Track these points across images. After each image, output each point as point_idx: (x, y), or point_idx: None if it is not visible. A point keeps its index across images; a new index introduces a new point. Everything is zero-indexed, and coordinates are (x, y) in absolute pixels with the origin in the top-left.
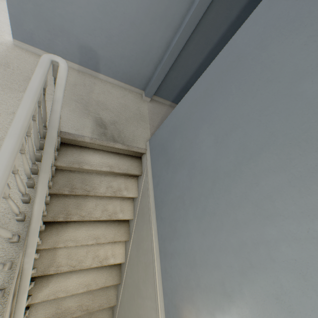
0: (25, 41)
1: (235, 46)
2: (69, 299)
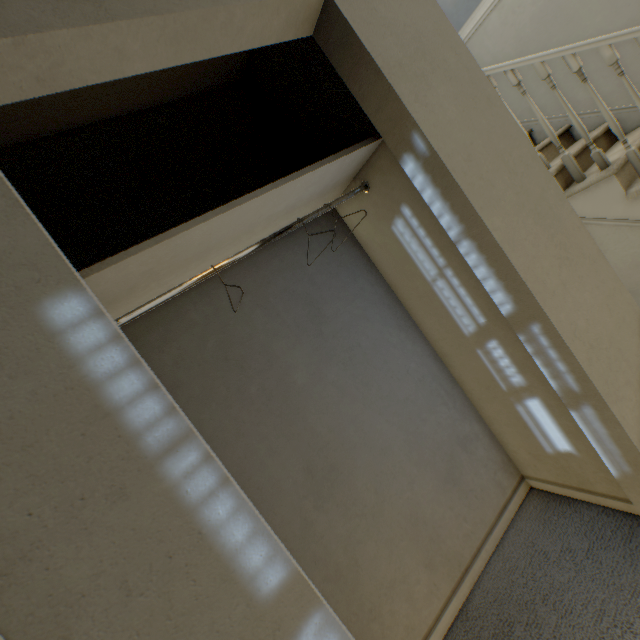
0: None
1: None
2: None
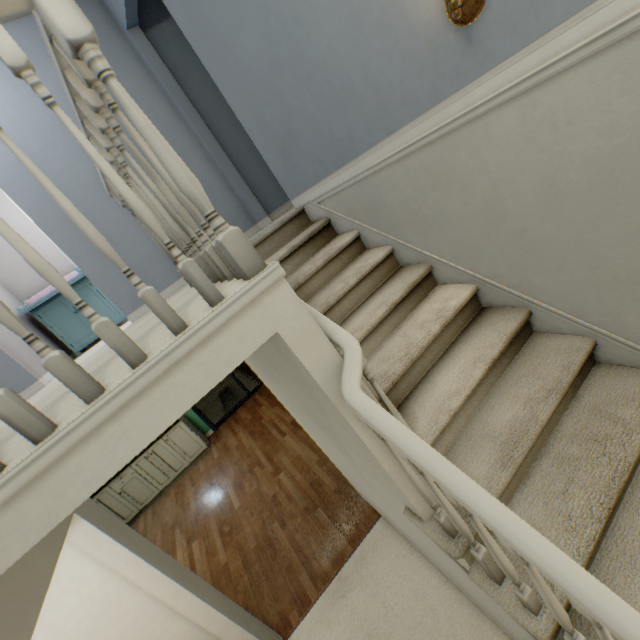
0: (135, 308)
1: (186, 26)
2: (493, 417)
